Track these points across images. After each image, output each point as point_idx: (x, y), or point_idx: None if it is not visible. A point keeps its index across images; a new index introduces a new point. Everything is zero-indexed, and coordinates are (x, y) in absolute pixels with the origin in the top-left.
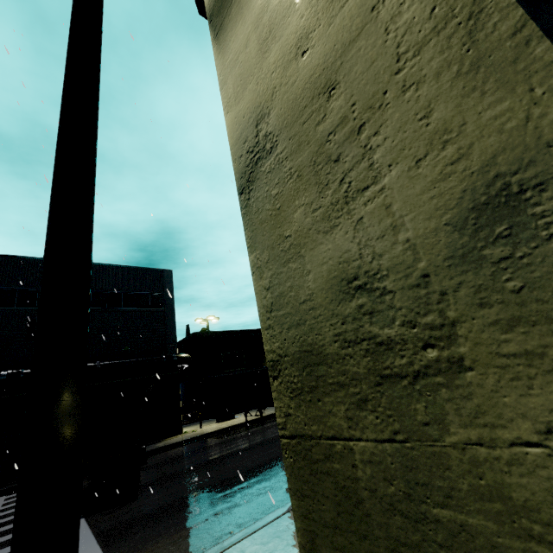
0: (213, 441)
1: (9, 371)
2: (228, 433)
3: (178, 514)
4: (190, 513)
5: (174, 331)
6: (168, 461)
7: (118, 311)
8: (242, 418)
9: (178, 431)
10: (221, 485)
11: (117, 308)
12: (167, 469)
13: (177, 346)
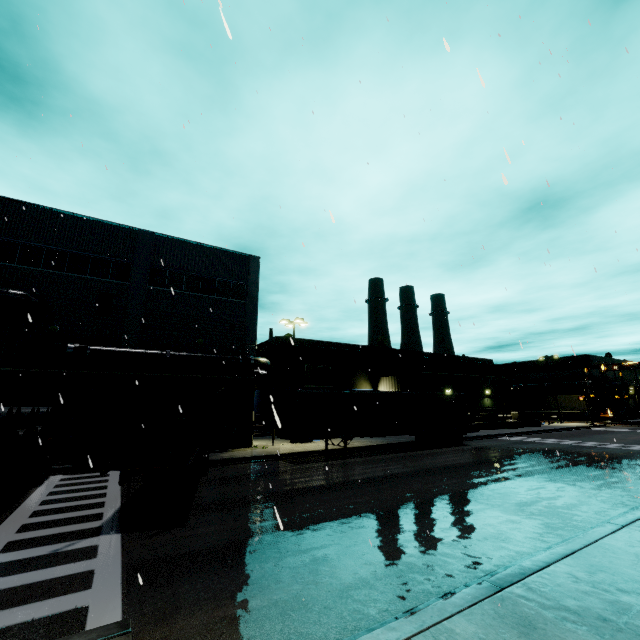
0: (285, 465)
1: (76, 345)
2: (303, 459)
3: (228, 570)
4: (244, 574)
5: (254, 330)
6: (231, 480)
7: (195, 297)
8: (321, 444)
9: (247, 444)
10: (290, 537)
11: (195, 293)
12: (227, 490)
13: (257, 349)
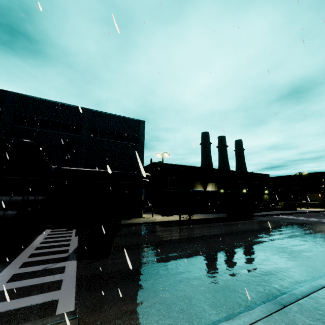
0: (159, 227)
1: (56, 166)
2: (168, 224)
3: (129, 283)
4: (137, 287)
5: (142, 158)
6: (131, 234)
7: (112, 142)
8: (177, 217)
9: (139, 216)
10: (161, 267)
11: (112, 140)
12: (129, 240)
13: (144, 169)
